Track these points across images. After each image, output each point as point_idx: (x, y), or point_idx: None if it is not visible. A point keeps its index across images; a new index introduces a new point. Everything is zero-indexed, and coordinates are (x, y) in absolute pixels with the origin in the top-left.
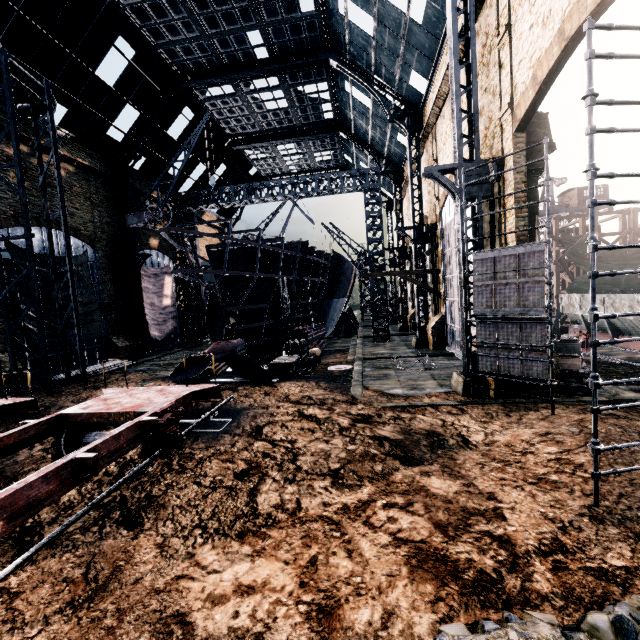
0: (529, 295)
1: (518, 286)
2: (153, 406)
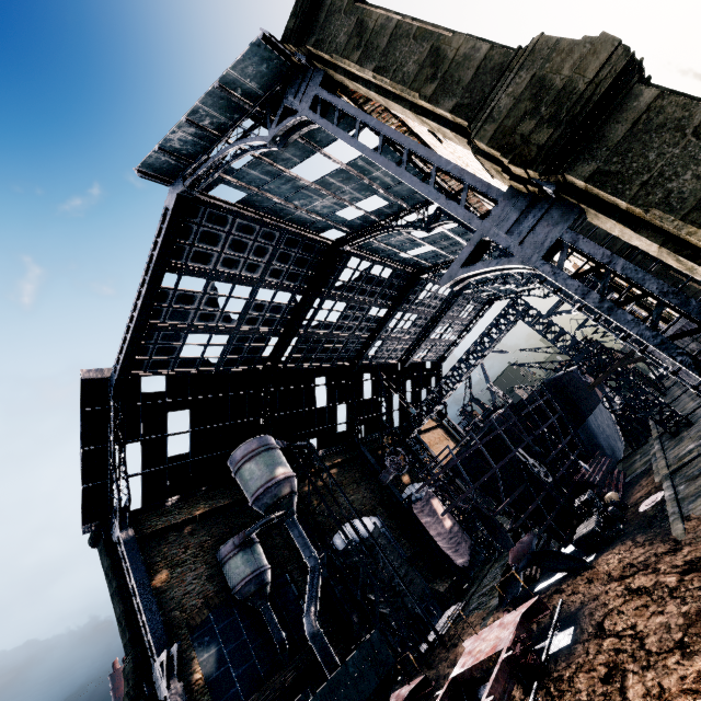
0: None
1: None
2: (503, 642)
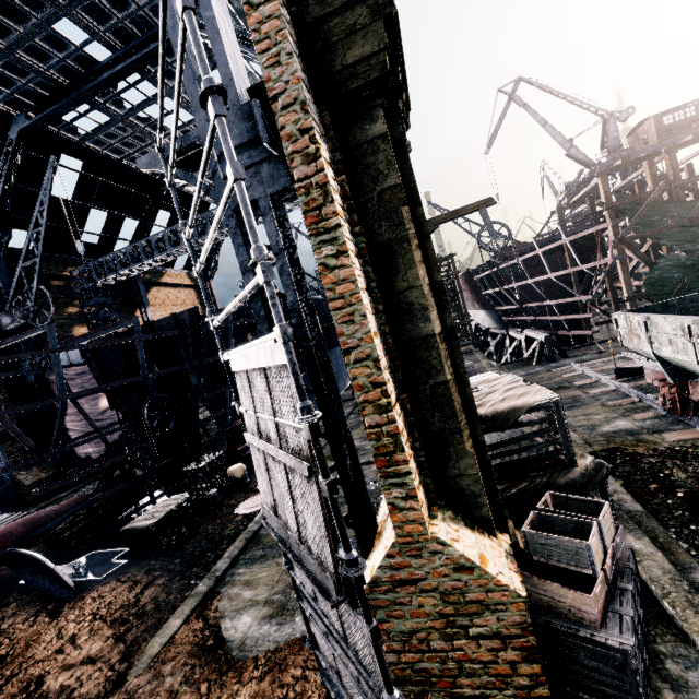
0: (305, 513)
1: (287, 472)
2: None
